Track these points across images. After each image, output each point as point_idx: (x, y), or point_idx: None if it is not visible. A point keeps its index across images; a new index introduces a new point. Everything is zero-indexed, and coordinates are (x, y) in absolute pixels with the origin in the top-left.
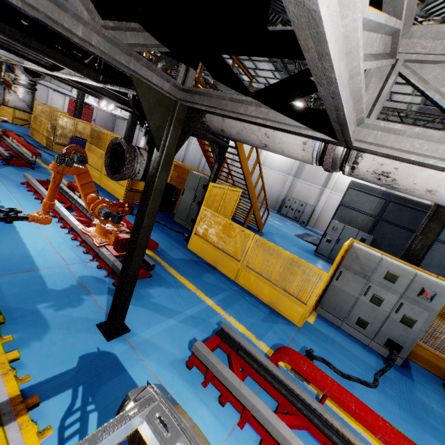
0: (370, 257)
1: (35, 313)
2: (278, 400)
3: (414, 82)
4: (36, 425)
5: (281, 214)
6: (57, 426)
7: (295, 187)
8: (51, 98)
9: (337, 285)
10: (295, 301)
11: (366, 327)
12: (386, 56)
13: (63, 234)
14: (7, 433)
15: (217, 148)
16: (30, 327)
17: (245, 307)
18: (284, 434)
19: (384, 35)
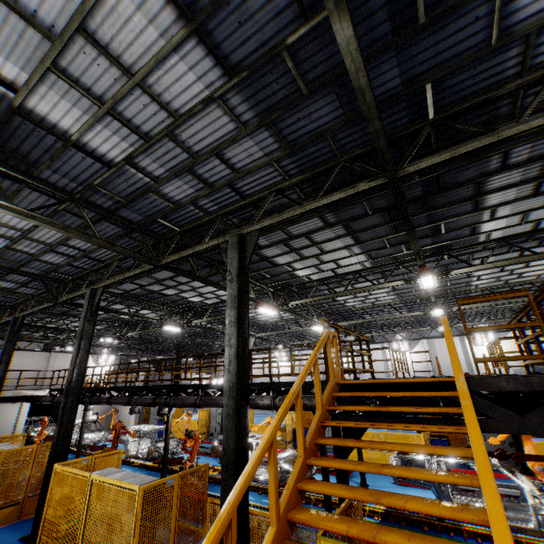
0: None
1: None
2: None
3: None
4: None
5: None
6: None
7: None
8: None
9: None
10: None
11: None
12: None
13: None
14: None
15: None
16: None
17: None
18: None
19: None
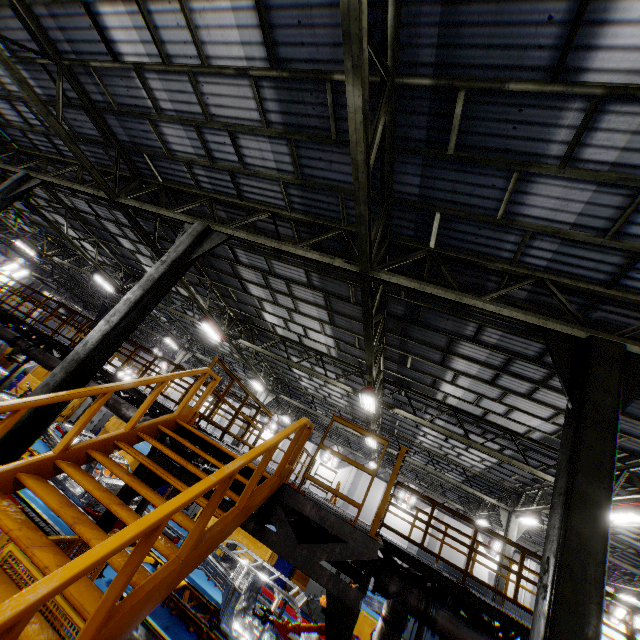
0: None
1: None
2: None
3: None
4: None
5: None
6: None
7: None
8: None
9: None
10: None
11: None
12: None
13: None
14: None
15: None
16: None
17: None
18: None
19: None
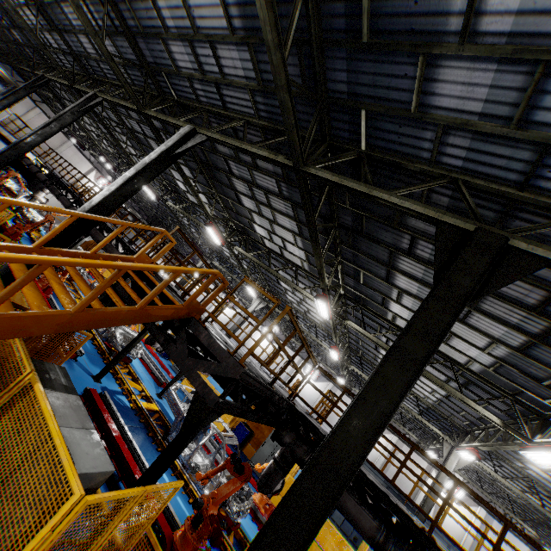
0: None
1: None
2: None
3: None
4: None
5: None
6: None
7: None
8: None
9: None
10: None
11: None
12: None
13: None
14: None
15: None
16: None
17: None
18: None
19: None
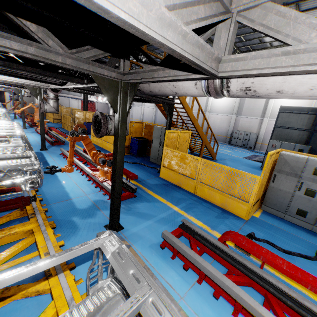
0: (296, 160)
1: (71, 221)
2: (227, 267)
3: (246, 24)
4: (73, 276)
5: (232, 144)
6: (85, 279)
7: (238, 122)
8: (71, 103)
9: (274, 186)
10: (240, 201)
11: (306, 216)
12: (219, 15)
13: (83, 178)
14: (59, 278)
15: (167, 106)
16: (68, 229)
17: (202, 210)
18: (227, 285)
19: (208, 4)
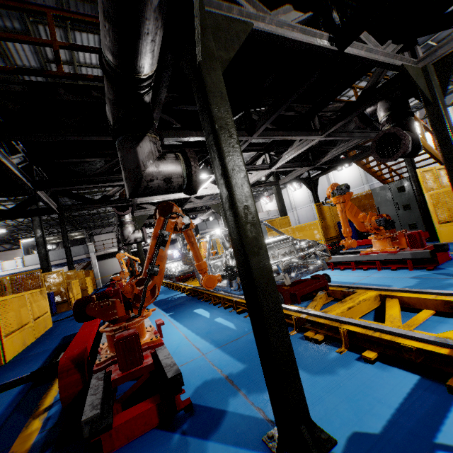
0: None
1: None
2: None
3: None
4: None
5: None
6: None
7: None
8: None
9: None
10: None
11: None
12: None
13: (331, 271)
14: None
15: None
16: None
17: None
18: None
19: None
